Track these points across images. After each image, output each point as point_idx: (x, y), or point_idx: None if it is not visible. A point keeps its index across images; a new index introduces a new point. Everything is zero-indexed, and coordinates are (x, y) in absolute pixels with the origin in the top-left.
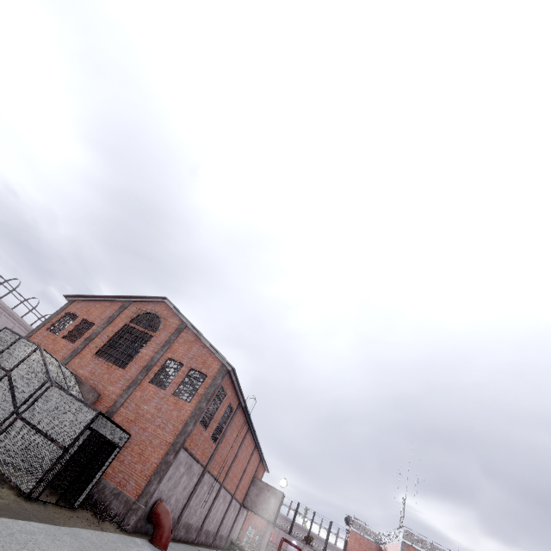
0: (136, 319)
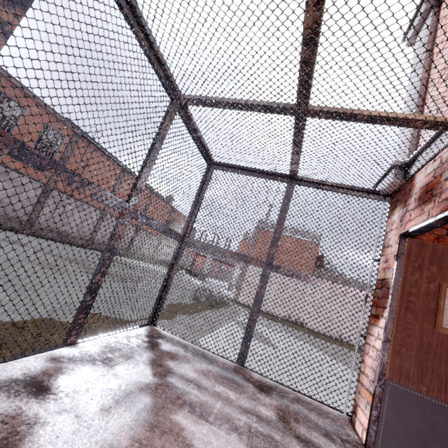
0: None
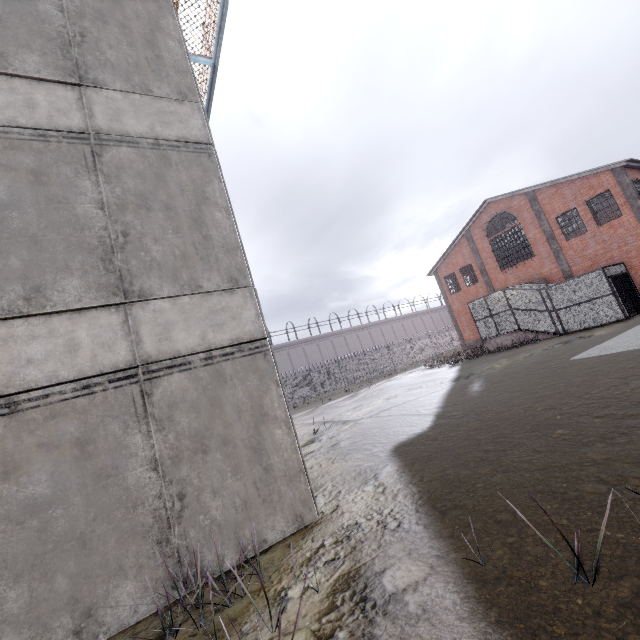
0: (491, 232)
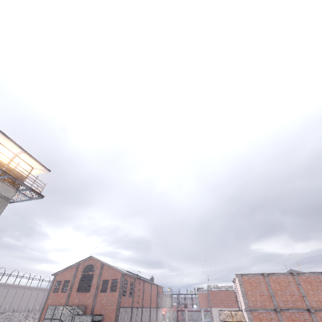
0: (85, 270)
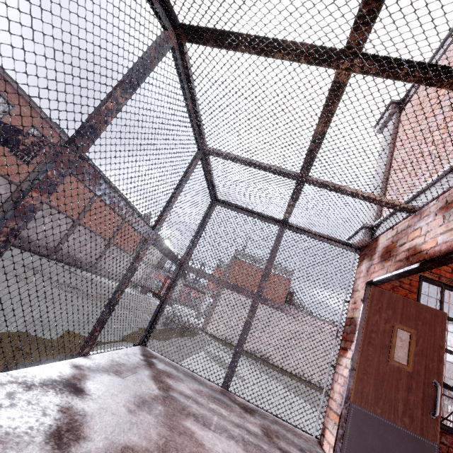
0: None
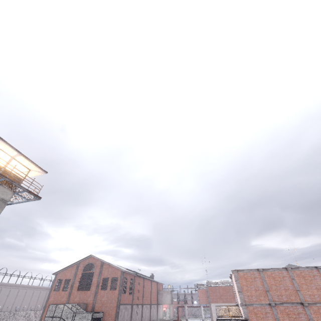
0: (85, 269)
